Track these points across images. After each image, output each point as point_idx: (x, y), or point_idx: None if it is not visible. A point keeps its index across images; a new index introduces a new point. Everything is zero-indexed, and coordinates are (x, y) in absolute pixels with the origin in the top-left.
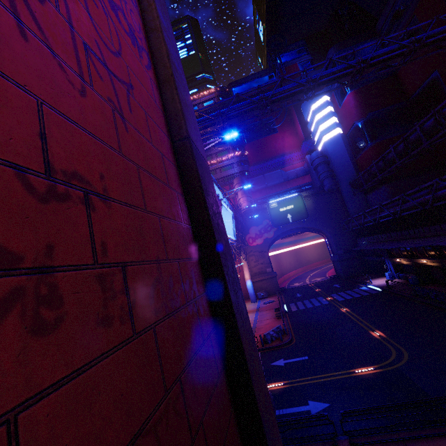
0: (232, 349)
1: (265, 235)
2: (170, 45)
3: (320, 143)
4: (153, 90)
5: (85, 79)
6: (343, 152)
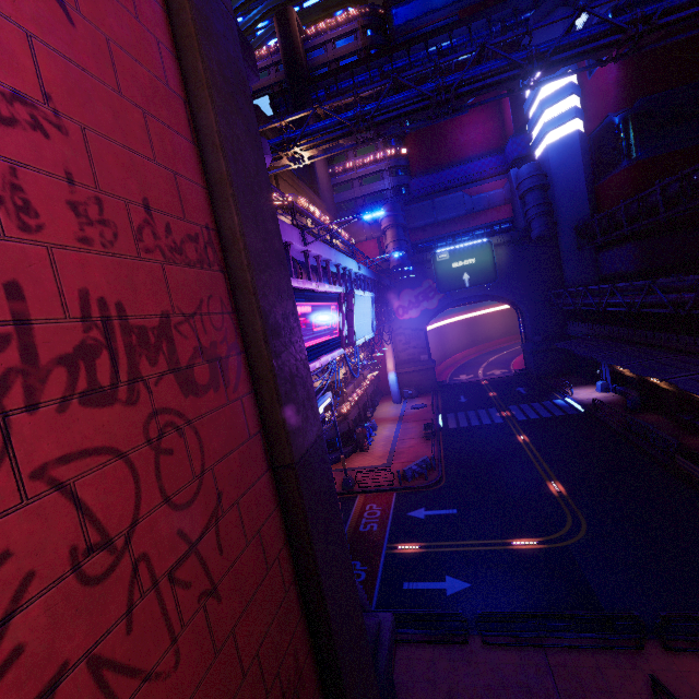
0: (336, 698)
1: (425, 304)
2: (268, 286)
3: (539, 144)
4: (246, 417)
5: (177, 633)
6: (577, 169)
